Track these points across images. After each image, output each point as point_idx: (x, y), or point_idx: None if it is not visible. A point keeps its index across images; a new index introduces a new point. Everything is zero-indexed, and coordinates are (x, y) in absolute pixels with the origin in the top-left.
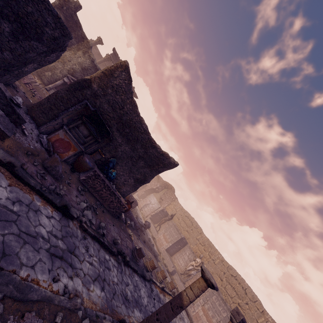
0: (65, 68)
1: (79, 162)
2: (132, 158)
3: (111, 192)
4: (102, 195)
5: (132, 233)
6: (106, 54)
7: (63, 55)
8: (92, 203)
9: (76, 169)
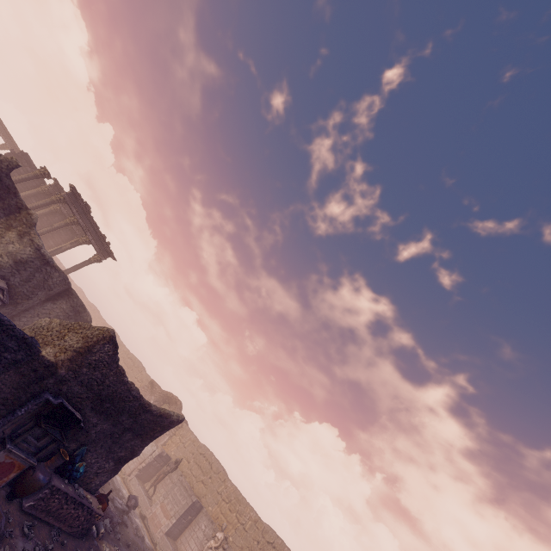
0: None
1: (26, 483)
2: (113, 434)
3: (76, 503)
4: (60, 514)
5: (109, 546)
6: (57, 193)
7: None
8: (46, 542)
9: (20, 495)
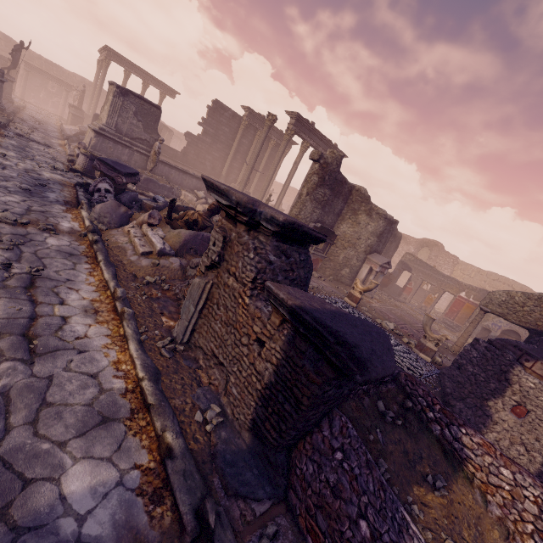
0: (359, 251)
1: None
2: None
3: None
4: None
5: None
6: (286, 130)
7: (340, 233)
8: None
9: None
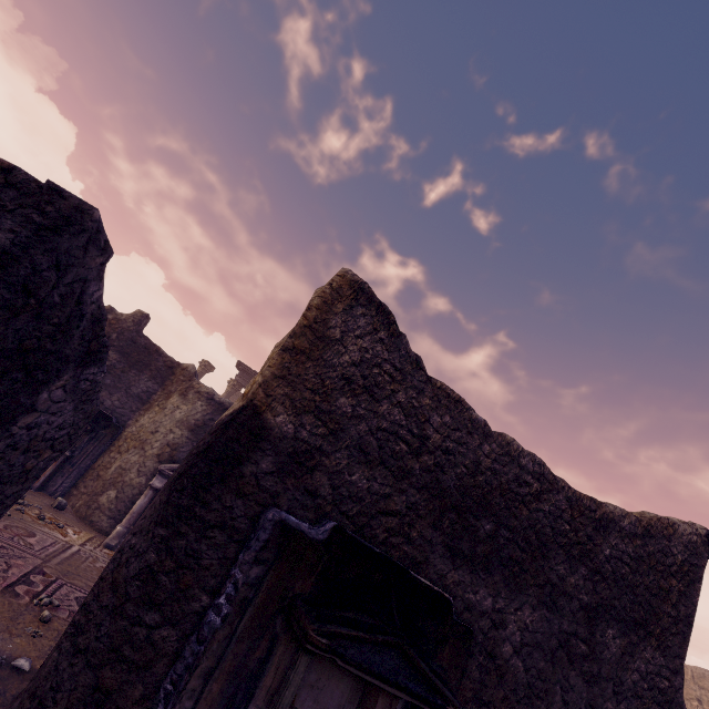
0: (148, 455)
1: None
2: (568, 645)
3: None
4: None
5: None
6: (228, 382)
7: (135, 429)
8: None
9: None
